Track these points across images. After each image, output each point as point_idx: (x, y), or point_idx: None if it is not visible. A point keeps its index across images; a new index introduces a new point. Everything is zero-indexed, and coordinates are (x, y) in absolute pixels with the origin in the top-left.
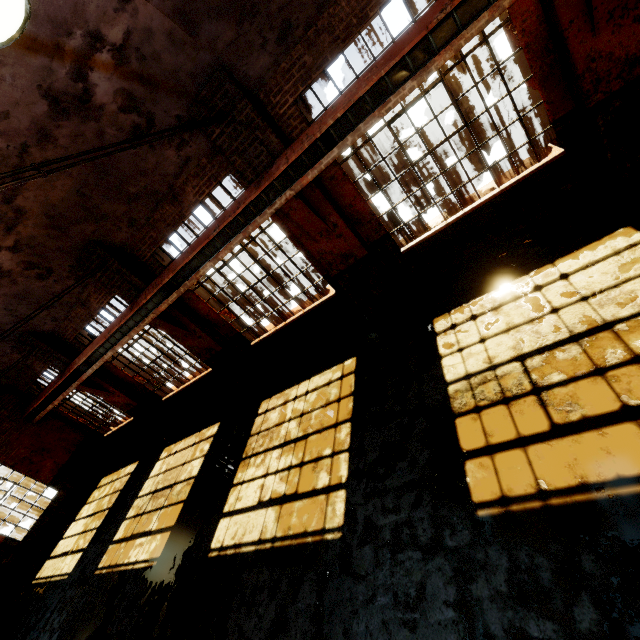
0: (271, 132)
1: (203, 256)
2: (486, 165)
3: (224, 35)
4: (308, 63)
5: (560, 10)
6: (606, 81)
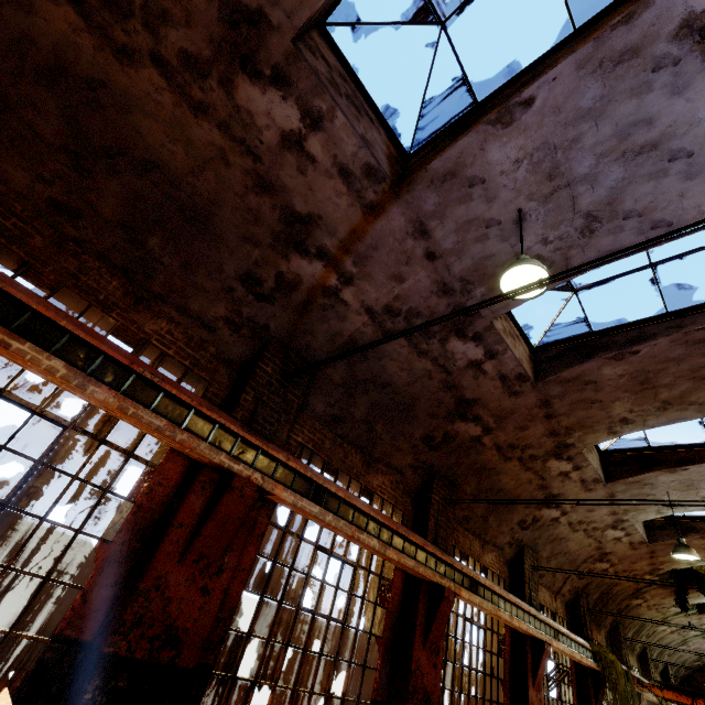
0: (290, 429)
1: (73, 350)
2: (328, 688)
3: (336, 374)
4: (326, 445)
5: (419, 609)
6: (417, 696)
